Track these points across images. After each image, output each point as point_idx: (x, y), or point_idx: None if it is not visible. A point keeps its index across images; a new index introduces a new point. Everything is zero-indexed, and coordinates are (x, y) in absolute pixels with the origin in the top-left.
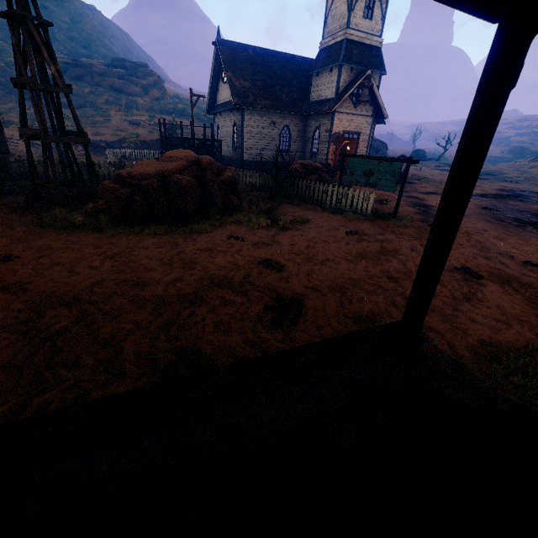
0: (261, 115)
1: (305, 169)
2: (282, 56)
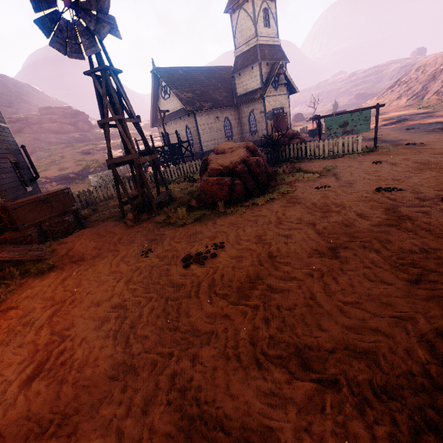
0: (208, 114)
1: (285, 137)
2: (202, 69)
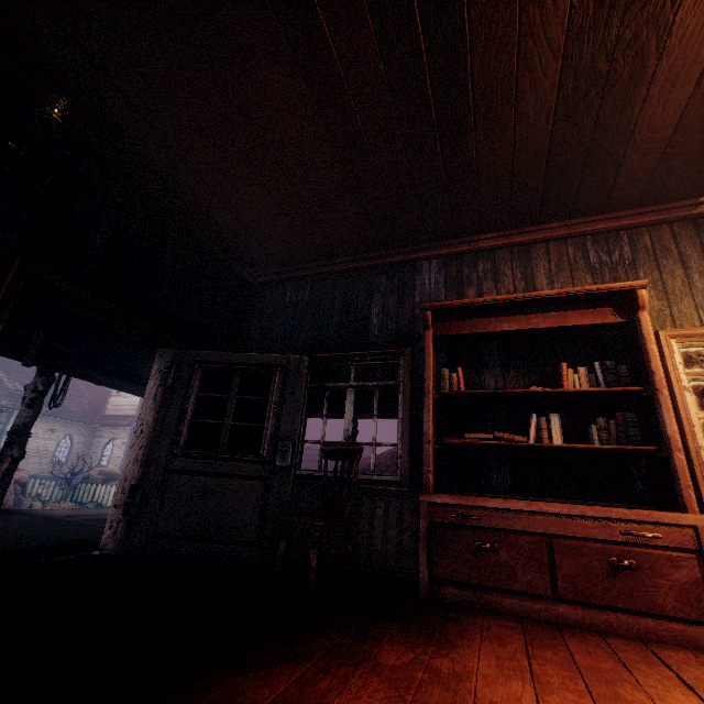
0: (38, 421)
1: (104, 475)
2: None
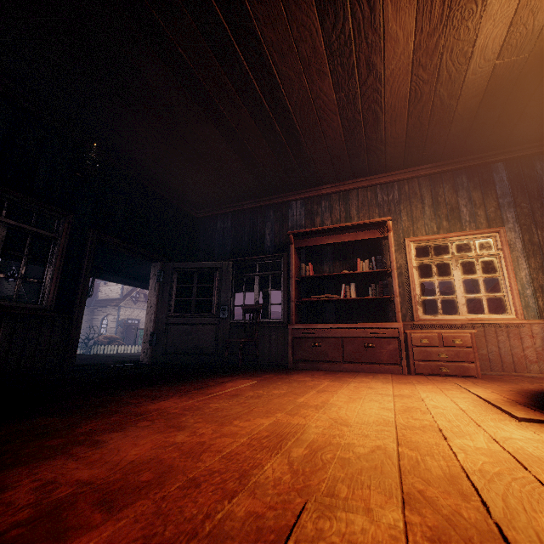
0: None
1: (108, 339)
2: None
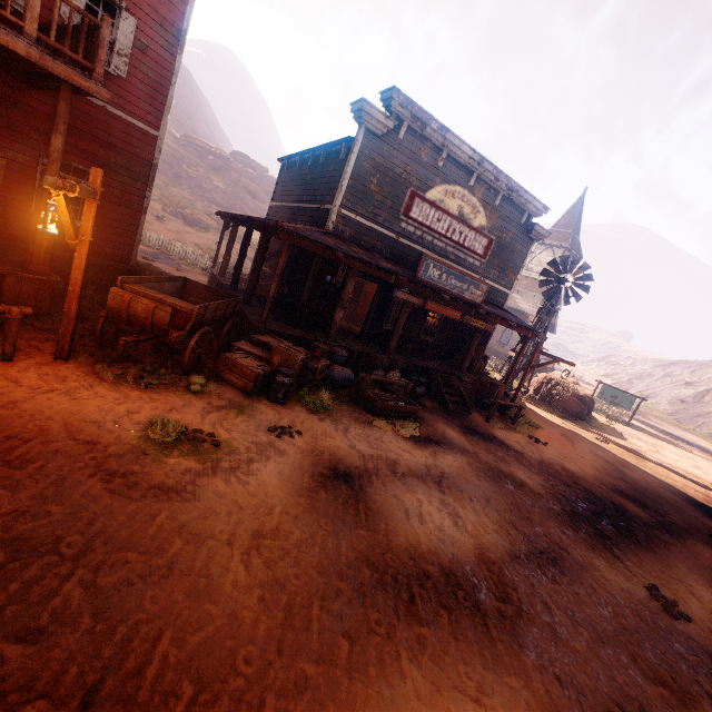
0: None
1: None
2: None
